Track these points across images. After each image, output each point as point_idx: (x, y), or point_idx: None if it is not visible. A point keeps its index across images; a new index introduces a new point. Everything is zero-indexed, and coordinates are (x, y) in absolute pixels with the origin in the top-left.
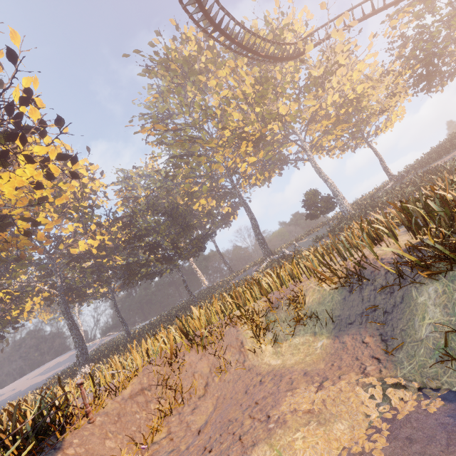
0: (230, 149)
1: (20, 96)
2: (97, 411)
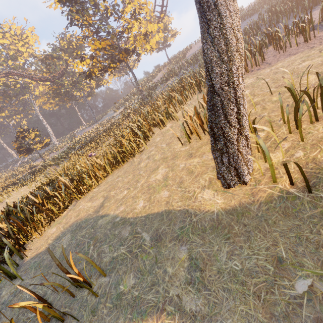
0: None
1: None
2: None
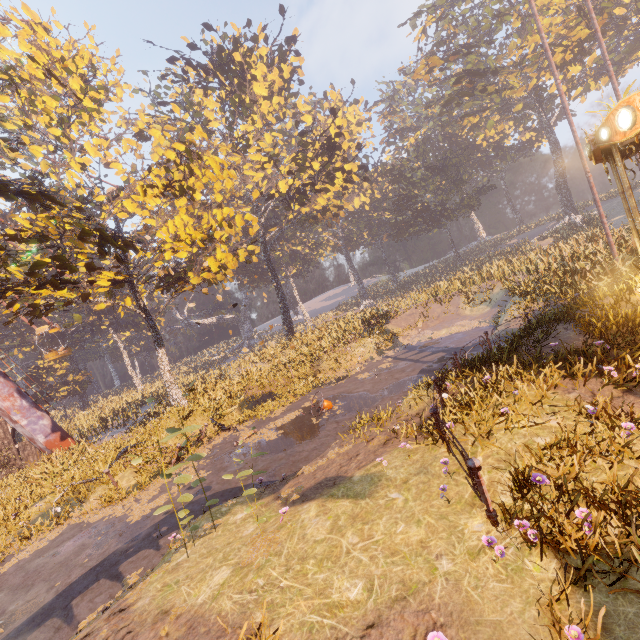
0: (533, 67)
1: (335, 132)
2: (398, 316)
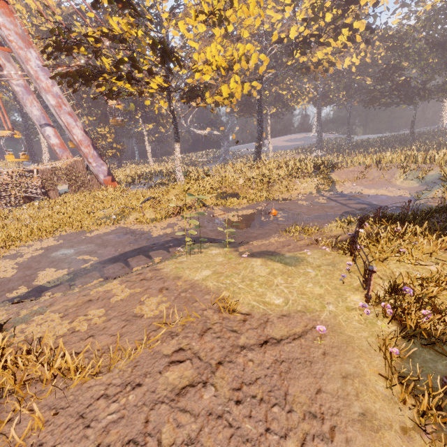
0: None
1: None
2: (342, 169)
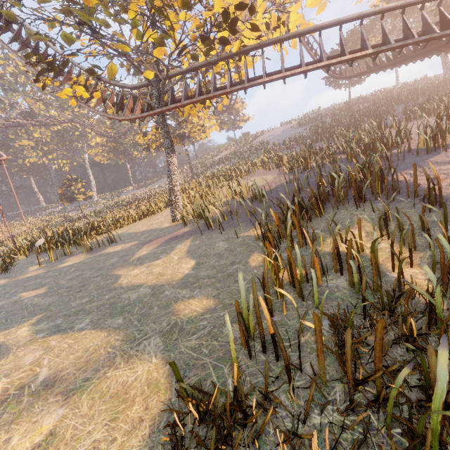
0: (30, 150)
1: None
2: None
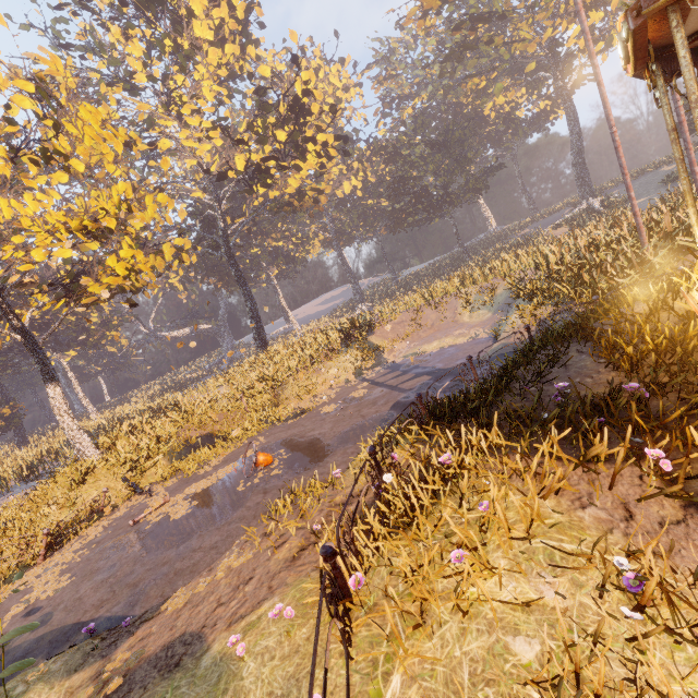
0: (548, 12)
1: (302, 90)
2: (384, 326)
